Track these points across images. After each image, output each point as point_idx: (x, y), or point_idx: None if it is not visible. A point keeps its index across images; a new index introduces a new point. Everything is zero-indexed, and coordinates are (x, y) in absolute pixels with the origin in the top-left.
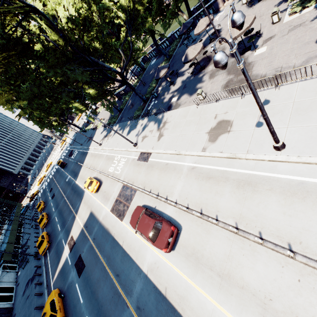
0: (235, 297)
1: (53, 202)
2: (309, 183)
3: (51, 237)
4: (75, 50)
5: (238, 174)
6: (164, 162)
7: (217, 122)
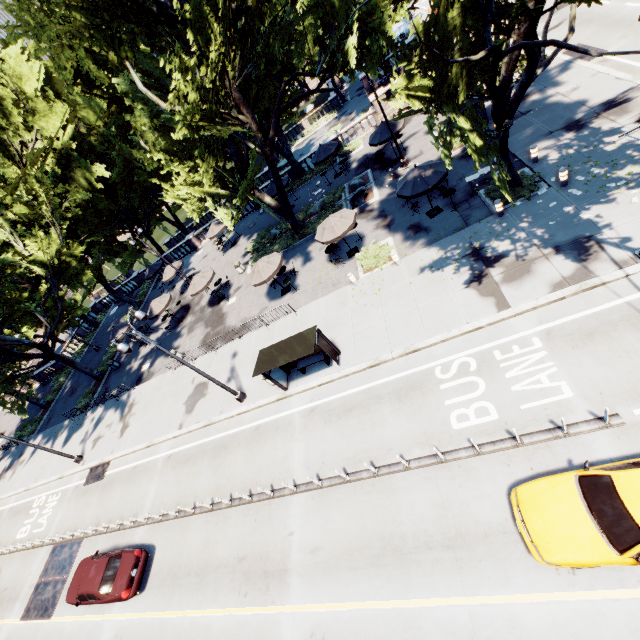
0: (211, 584)
1: None
2: (262, 424)
3: None
4: None
5: (215, 441)
6: (131, 466)
7: (194, 386)
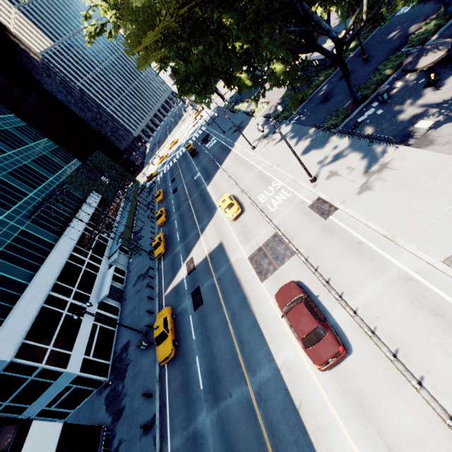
0: None
1: (174, 198)
2: None
3: (168, 243)
4: None
5: None
6: (356, 236)
7: None
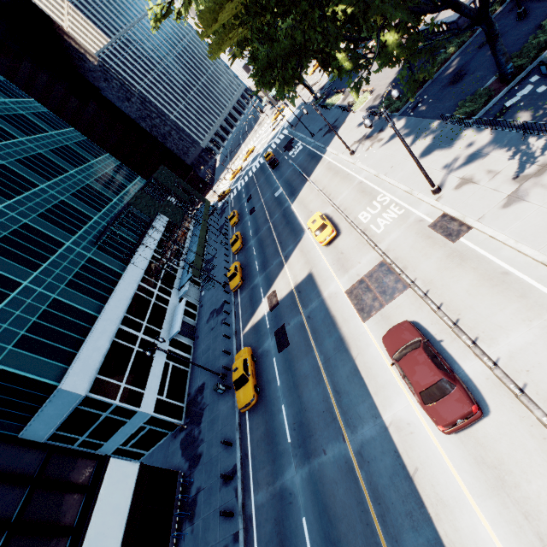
0: None
1: (251, 220)
2: None
3: (245, 274)
4: None
5: None
6: (499, 264)
7: None
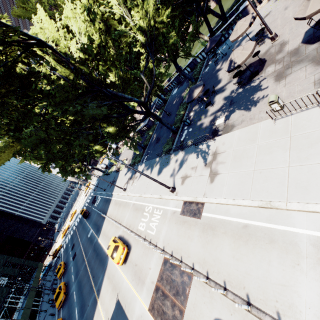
0: None
1: (73, 265)
2: None
3: None
4: (89, 84)
5: None
6: (236, 221)
7: None
